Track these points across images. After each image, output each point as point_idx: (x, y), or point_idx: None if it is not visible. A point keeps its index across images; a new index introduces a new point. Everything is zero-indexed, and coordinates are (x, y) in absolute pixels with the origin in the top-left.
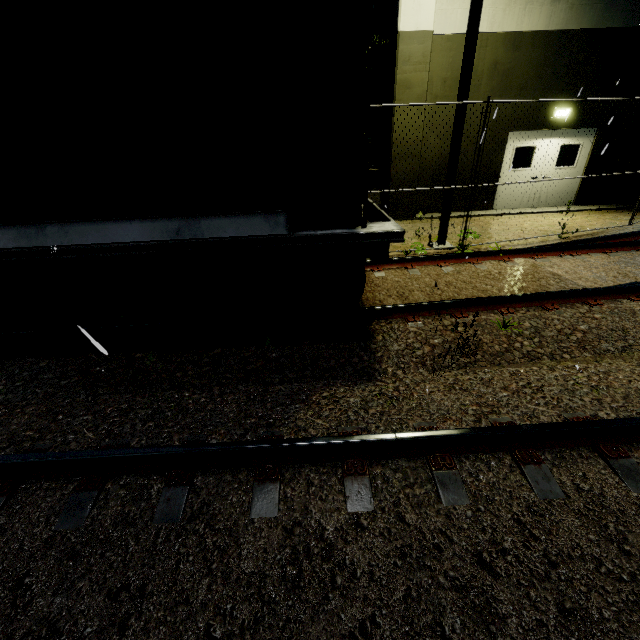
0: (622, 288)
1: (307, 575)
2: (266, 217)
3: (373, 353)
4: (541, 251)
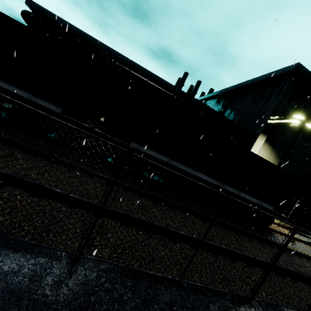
0: (303, 241)
1: (309, 268)
2: (270, 206)
3: (276, 238)
4: (278, 225)
